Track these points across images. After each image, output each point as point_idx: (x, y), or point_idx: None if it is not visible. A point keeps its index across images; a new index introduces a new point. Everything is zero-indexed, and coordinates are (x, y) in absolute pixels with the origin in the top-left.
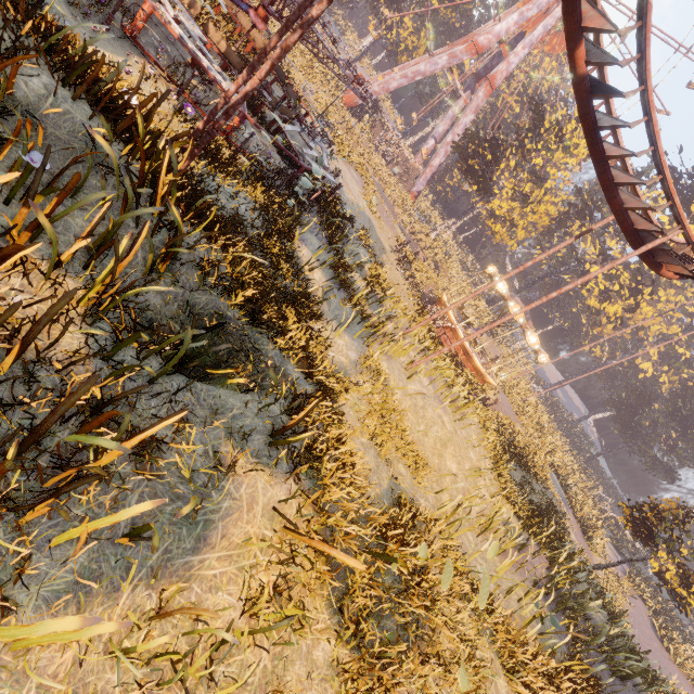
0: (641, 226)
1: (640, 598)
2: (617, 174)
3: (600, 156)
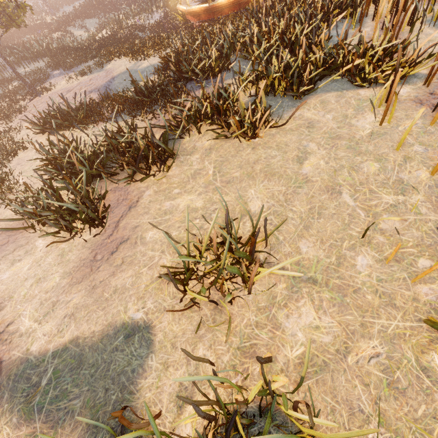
0: None
1: None
2: None
3: None
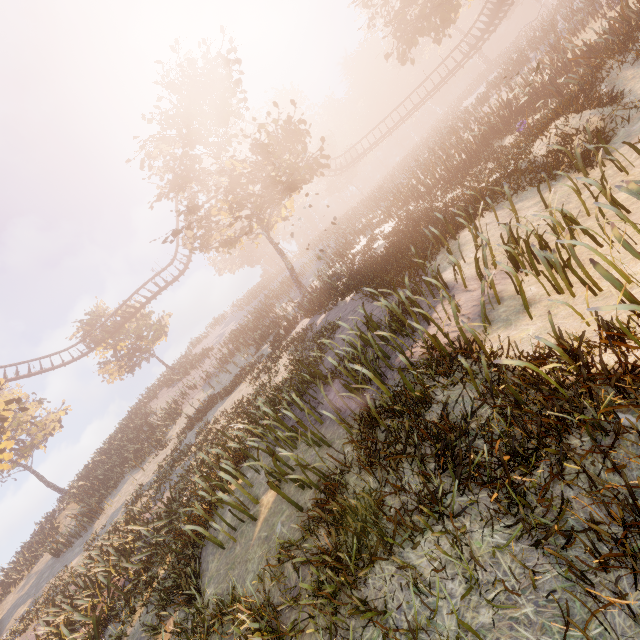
0: None
1: None
2: None
3: None
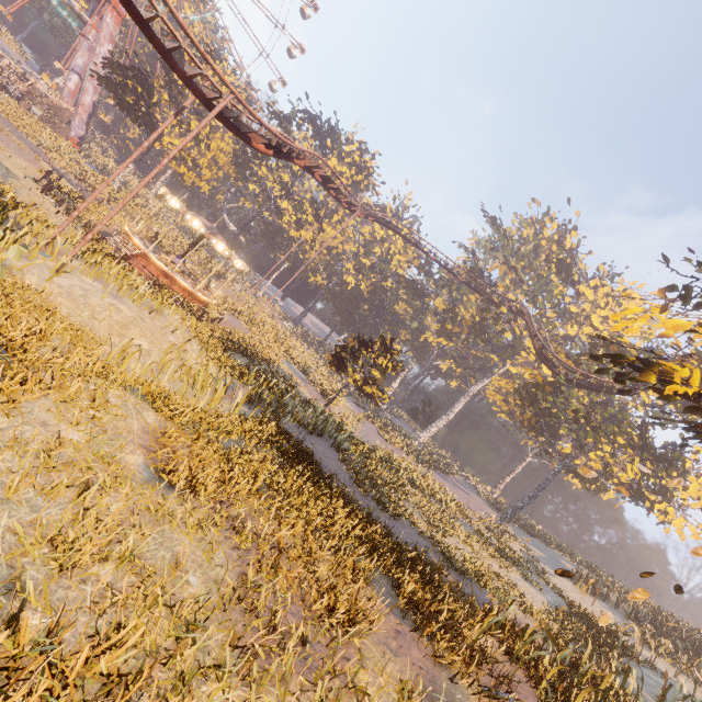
0: (210, 96)
1: (373, 424)
2: (169, 44)
3: (139, 19)
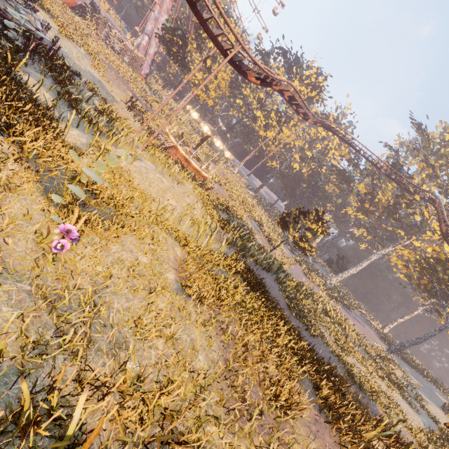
0: (226, 47)
1: (300, 266)
2: (205, 15)
3: (191, 2)
